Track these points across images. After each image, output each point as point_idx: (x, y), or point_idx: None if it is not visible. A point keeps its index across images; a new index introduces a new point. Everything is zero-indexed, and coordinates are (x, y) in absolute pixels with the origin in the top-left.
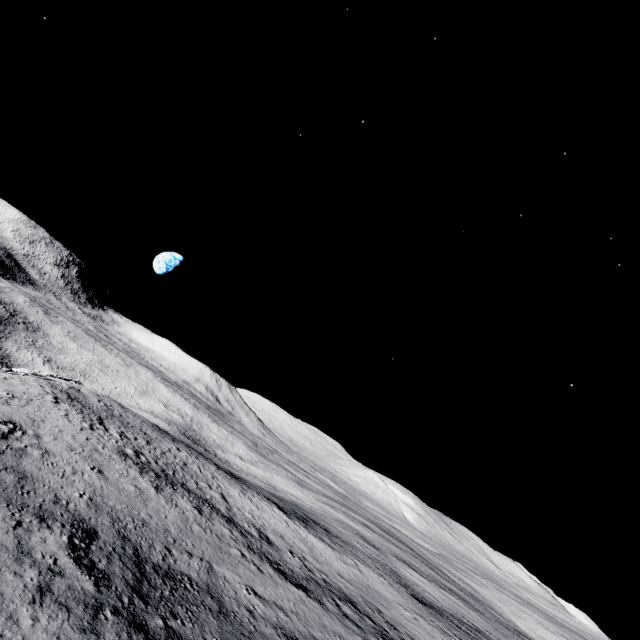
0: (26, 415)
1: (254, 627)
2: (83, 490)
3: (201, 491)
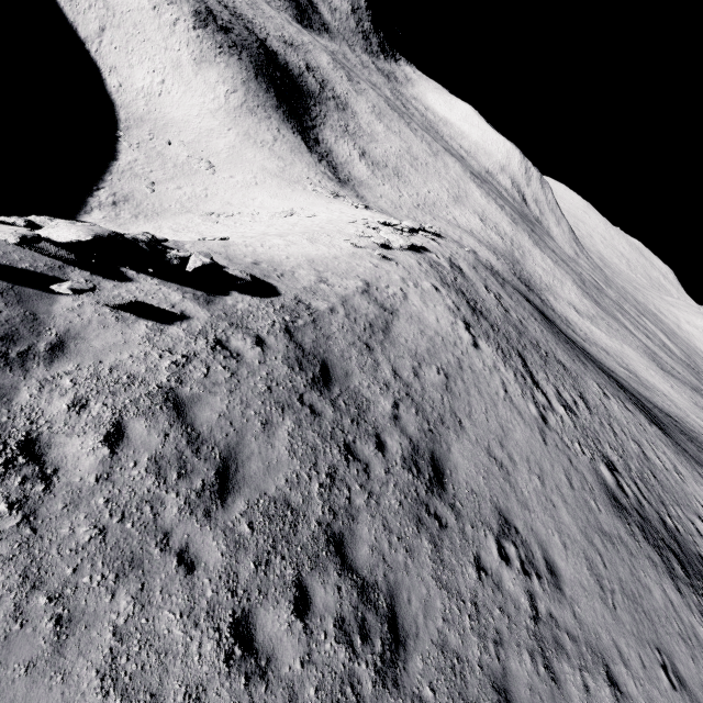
0: (491, 454)
1: None
2: None
3: None
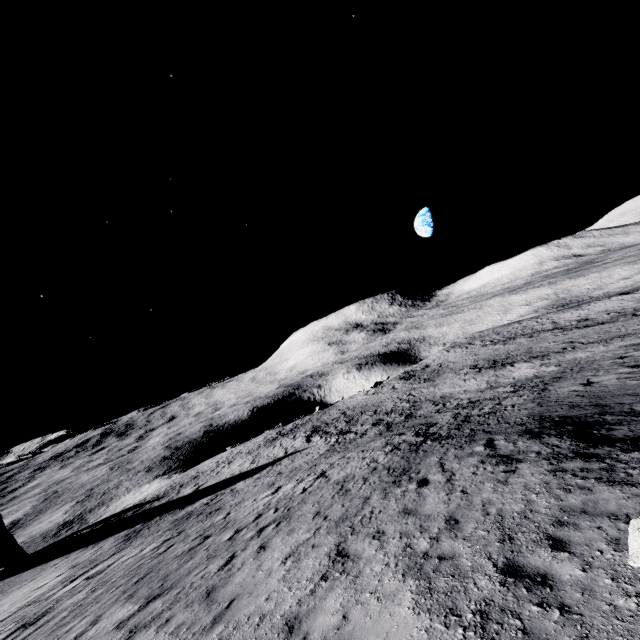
0: (441, 360)
1: (544, 349)
2: (470, 361)
3: (534, 330)
